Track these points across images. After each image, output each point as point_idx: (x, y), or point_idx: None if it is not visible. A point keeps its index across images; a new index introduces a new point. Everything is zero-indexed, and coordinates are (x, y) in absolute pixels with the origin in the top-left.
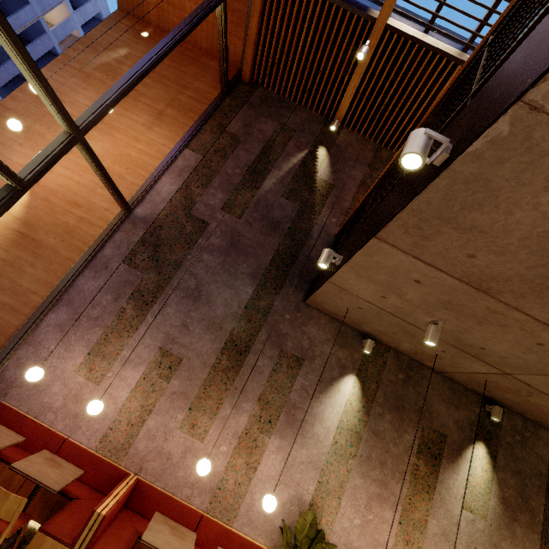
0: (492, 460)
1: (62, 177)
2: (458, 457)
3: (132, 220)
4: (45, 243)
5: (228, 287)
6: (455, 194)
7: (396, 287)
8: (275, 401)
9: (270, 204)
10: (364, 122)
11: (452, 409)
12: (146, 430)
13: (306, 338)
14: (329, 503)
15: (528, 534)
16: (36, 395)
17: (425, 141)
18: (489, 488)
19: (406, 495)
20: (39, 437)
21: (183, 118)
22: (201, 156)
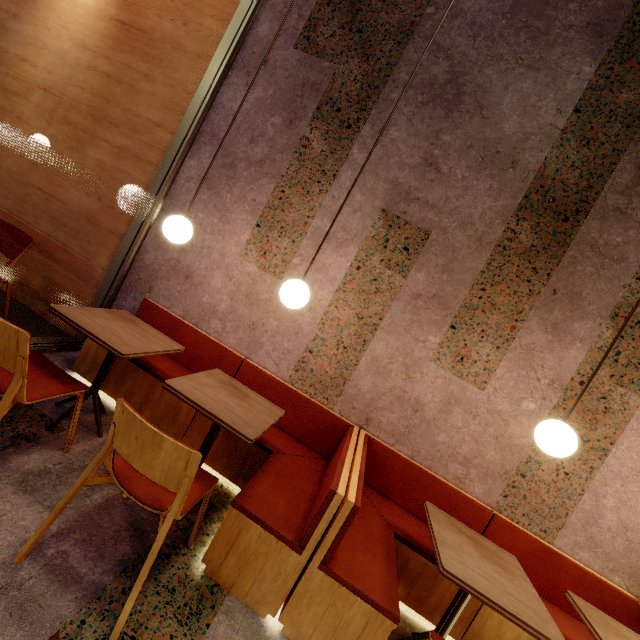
0: None
1: None
2: None
3: None
4: (158, 33)
5: (528, 68)
6: None
7: None
8: None
9: None
10: None
11: None
12: (370, 358)
13: None
14: None
15: None
16: (190, 291)
17: None
18: None
19: None
20: (204, 354)
21: None
22: None
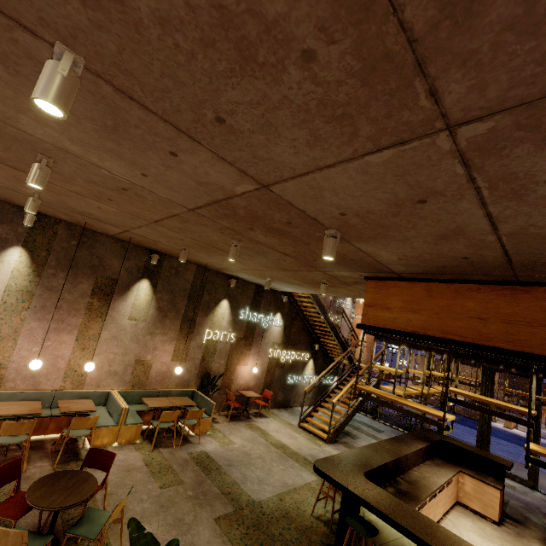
0: (154, 288)
1: None
2: (127, 291)
3: None
4: None
5: None
6: None
7: None
8: None
9: None
10: None
11: (123, 261)
12: None
13: None
14: (5, 345)
15: (174, 322)
16: None
17: None
18: (150, 304)
19: (82, 323)
20: None
21: None
22: None
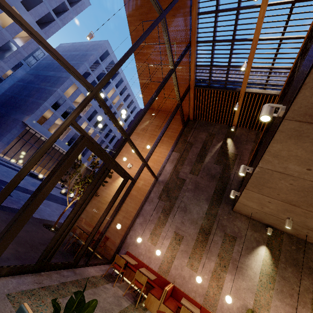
0: None
1: (135, 170)
2: None
3: (158, 182)
4: (133, 194)
5: (197, 205)
6: (259, 180)
7: (264, 204)
8: (226, 257)
9: (209, 168)
10: (247, 123)
11: None
12: (174, 265)
13: (236, 227)
14: (263, 312)
15: None
16: (136, 249)
17: (243, 169)
18: None
19: None
20: (139, 264)
21: (170, 140)
22: (179, 153)
